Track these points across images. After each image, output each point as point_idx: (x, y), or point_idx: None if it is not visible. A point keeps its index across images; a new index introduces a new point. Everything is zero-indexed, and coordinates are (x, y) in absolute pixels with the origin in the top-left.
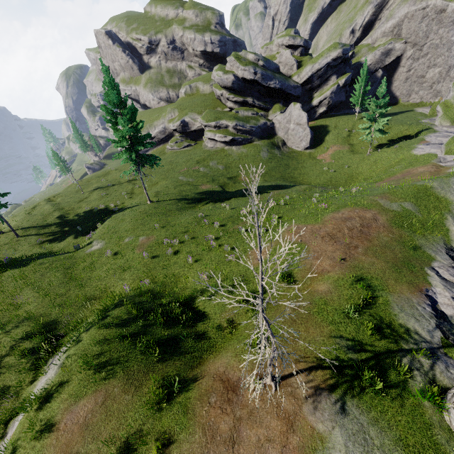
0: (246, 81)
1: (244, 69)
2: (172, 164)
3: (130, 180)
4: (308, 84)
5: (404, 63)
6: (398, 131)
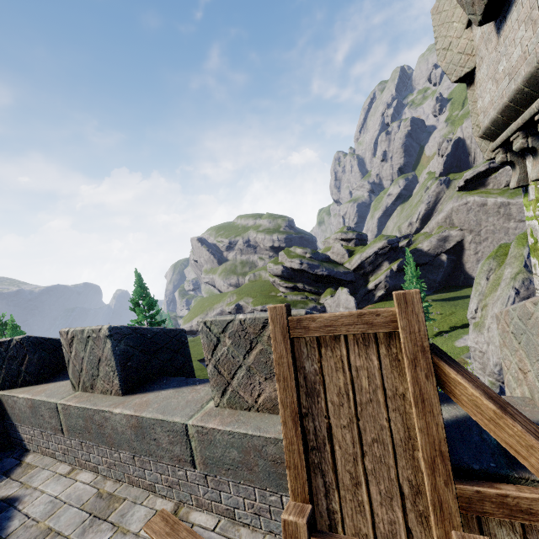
0: (295, 270)
1: (291, 261)
2: None
3: None
4: (360, 269)
5: (468, 246)
6: (463, 317)
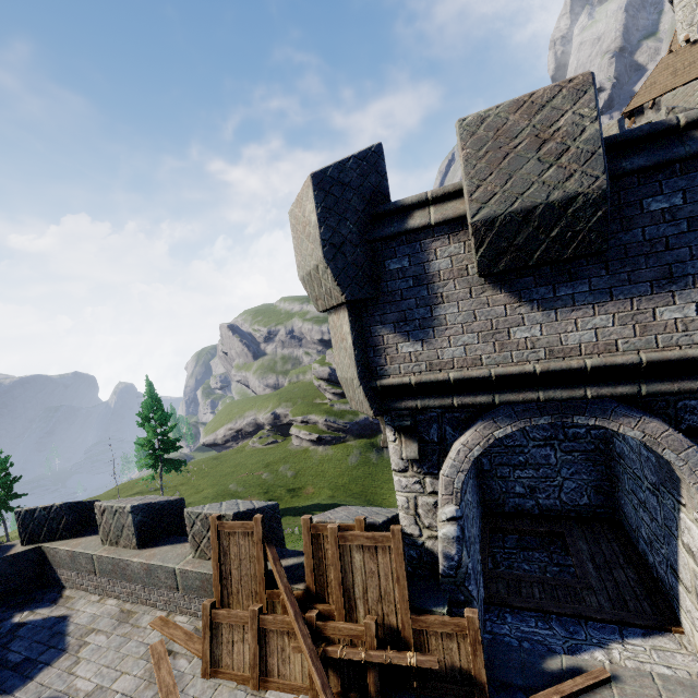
0: None
1: None
2: (237, 467)
3: (178, 484)
4: None
5: None
6: None
